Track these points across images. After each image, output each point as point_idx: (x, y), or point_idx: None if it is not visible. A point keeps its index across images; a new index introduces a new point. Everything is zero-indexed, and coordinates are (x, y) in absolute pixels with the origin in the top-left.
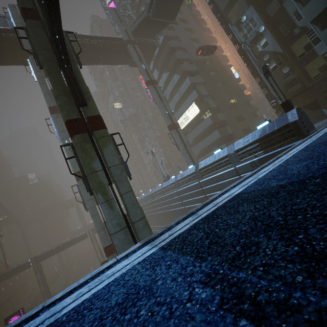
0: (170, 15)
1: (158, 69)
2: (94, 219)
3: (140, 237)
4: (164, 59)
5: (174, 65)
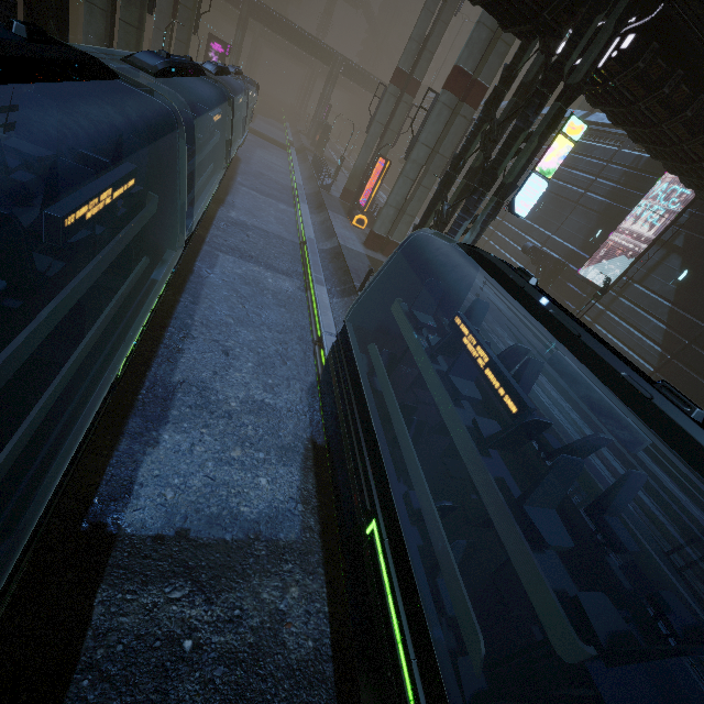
0: None
1: None
2: (423, 17)
3: (489, 60)
4: None
5: None
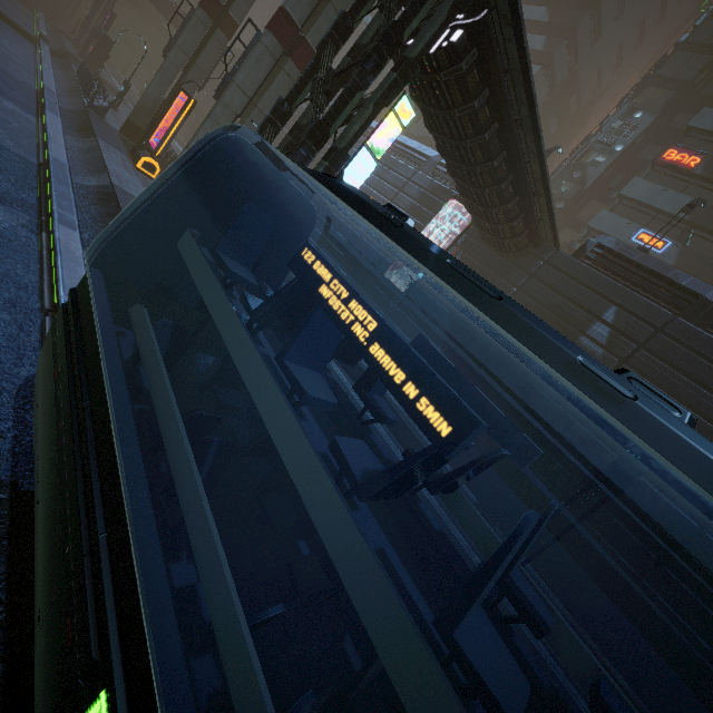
0: None
1: None
2: None
3: (319, 21)
4: None
5: (563, 27)
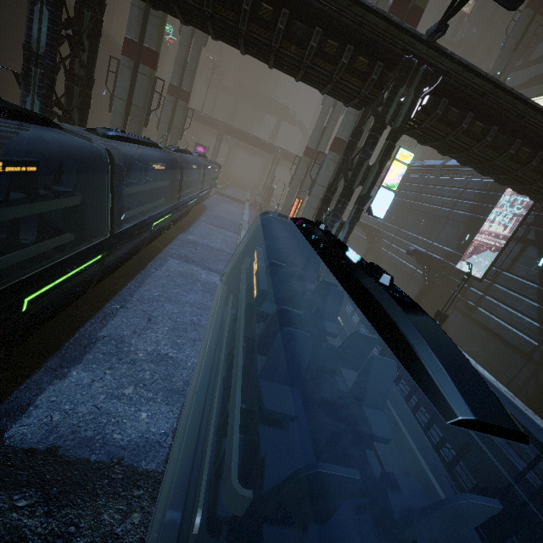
0: None
1: None
2: (321, 118)
3: None
4: None
5: None
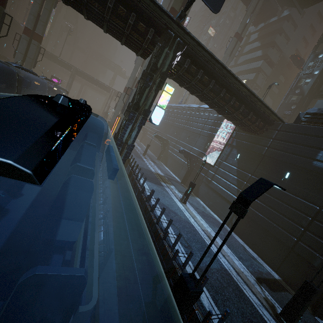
0: (303, 2)
1: (259, 34)
2: (134, 71)
3: None
4: (269, 31)
5: (268, 44)
